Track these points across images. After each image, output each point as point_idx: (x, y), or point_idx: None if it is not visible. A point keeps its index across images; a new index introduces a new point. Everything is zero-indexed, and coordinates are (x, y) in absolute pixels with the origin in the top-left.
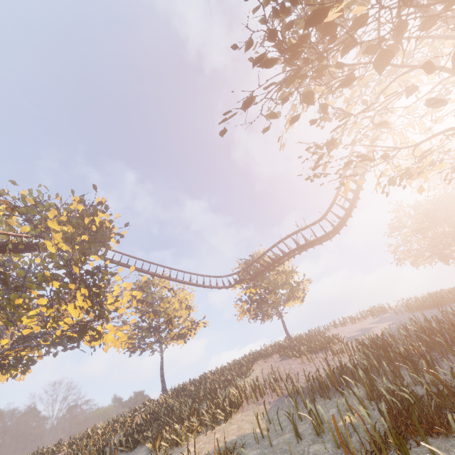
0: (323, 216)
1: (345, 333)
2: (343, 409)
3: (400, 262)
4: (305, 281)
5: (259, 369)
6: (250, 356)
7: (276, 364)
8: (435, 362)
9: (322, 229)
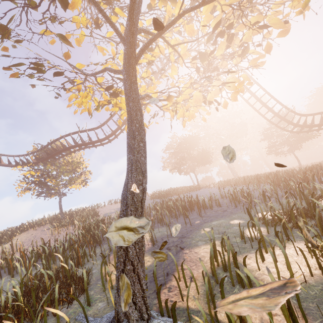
0: (99, 125)
1: (110, 209)
2: (3, 291)
3: (164, 169)
4: (87, 172)
5: (22, 237)
6: (28, 224)
7: (39, 233)
8: (109, 242)
9: (97, 135)
